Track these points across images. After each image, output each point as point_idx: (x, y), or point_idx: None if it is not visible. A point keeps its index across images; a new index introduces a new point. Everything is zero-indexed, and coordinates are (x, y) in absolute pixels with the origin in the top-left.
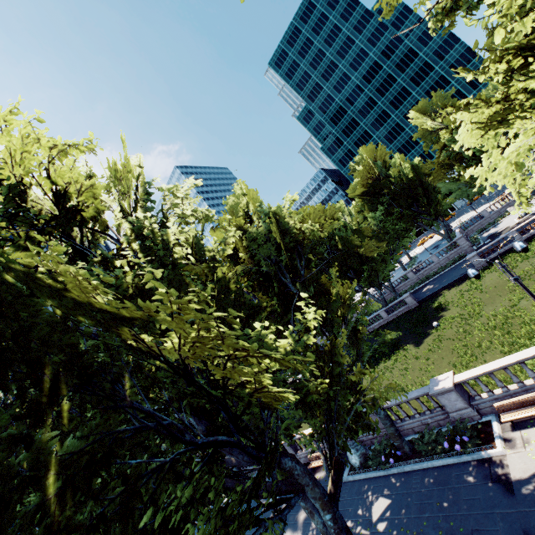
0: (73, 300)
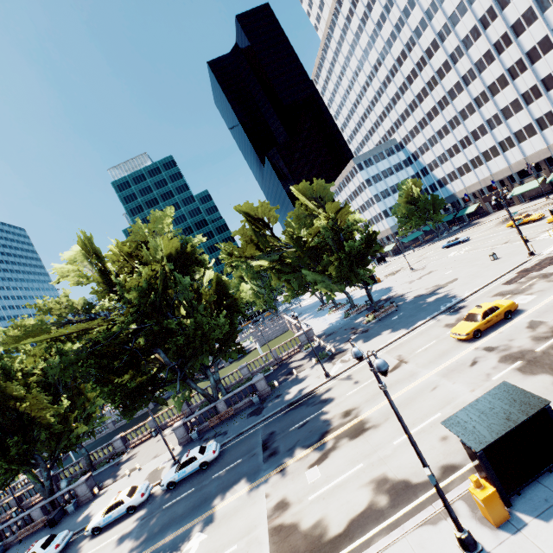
0: (3, 392)
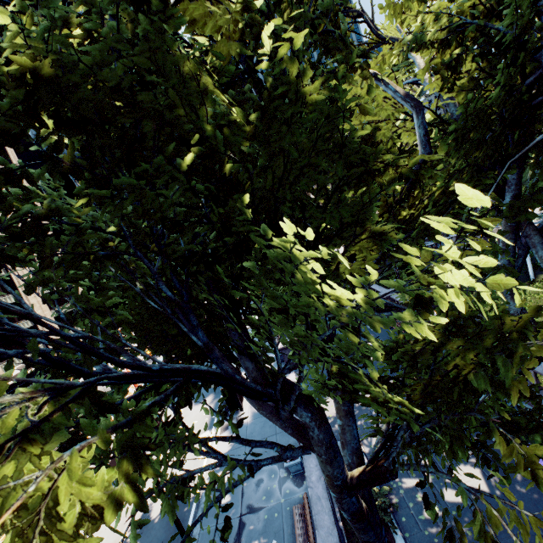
0: None
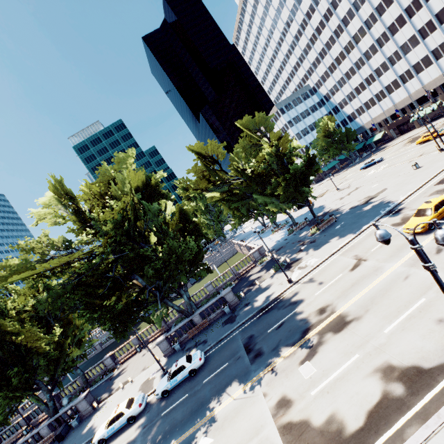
0: None
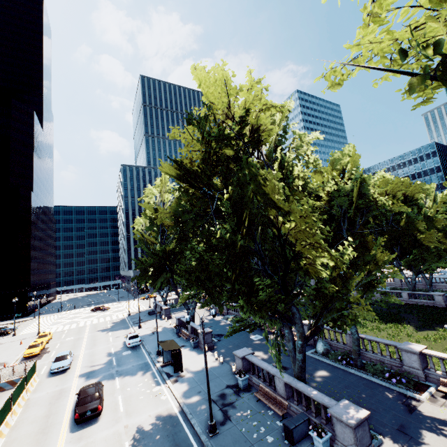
0: (264, 192)
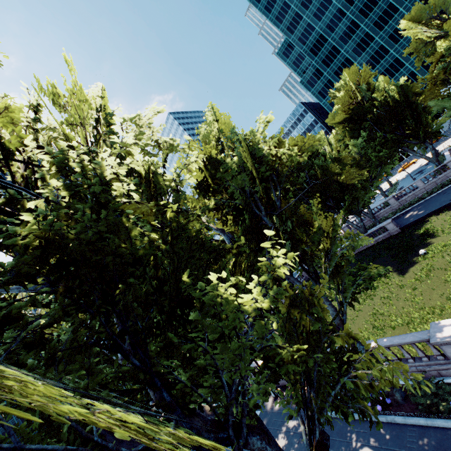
0: None
